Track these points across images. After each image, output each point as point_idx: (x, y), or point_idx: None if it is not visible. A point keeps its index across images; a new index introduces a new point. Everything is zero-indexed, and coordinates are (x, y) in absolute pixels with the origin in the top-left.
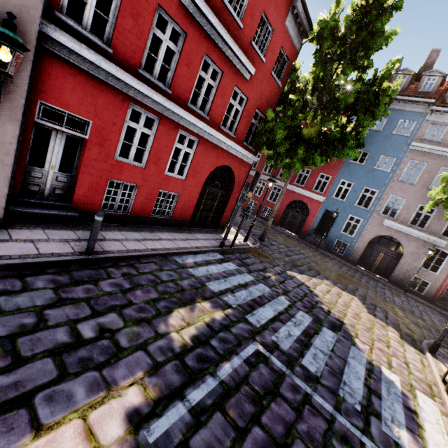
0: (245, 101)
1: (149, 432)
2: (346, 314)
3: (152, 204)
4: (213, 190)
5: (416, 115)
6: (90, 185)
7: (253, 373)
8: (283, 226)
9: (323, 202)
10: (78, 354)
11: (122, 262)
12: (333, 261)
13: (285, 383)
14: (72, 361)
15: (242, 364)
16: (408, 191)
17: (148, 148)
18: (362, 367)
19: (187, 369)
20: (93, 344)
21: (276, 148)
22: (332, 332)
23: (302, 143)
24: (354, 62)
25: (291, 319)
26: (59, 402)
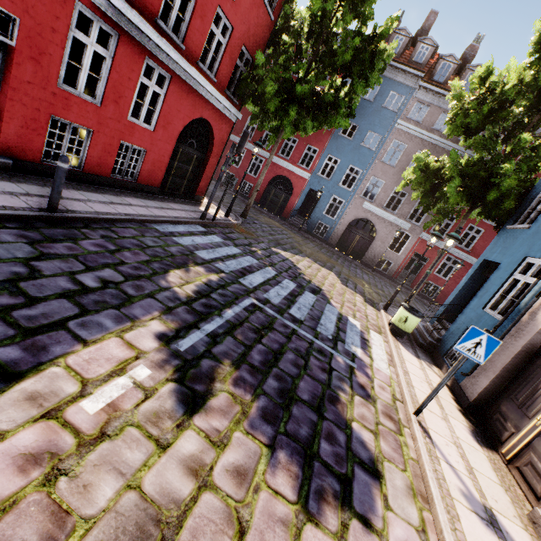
0: (229, 32)
1: (179, 346)
2: (324, 284)
3: (113, 160)
4: (187, 151)
5: (406, 88)
6: (24, 121)
7: (252, 316)
8: (265, 206)
9: (309, 180)
10: (91, 298)
11: (94, 224)
12: (314, 243)
13: (278, 323)
14: (88, 302)
15: (242, 311)
16: (388, 173)
17: (104, 77)
18: (335, 317)
19: (197, 312)
20: (101, 291)
21: (264, 105)
22: (313, 294)
23: (294, 102)
24: (356, 8)
25: (279, 284)
26: (92, 328)
